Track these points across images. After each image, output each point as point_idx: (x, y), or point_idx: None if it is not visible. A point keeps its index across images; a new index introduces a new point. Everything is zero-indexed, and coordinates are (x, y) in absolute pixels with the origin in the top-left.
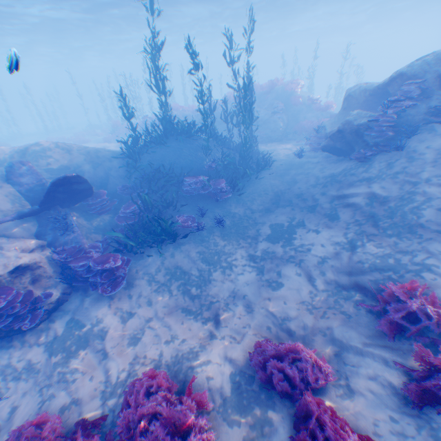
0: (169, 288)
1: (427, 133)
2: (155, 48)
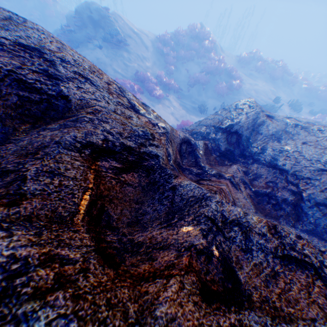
0: None
1: (85, 48)
2: None
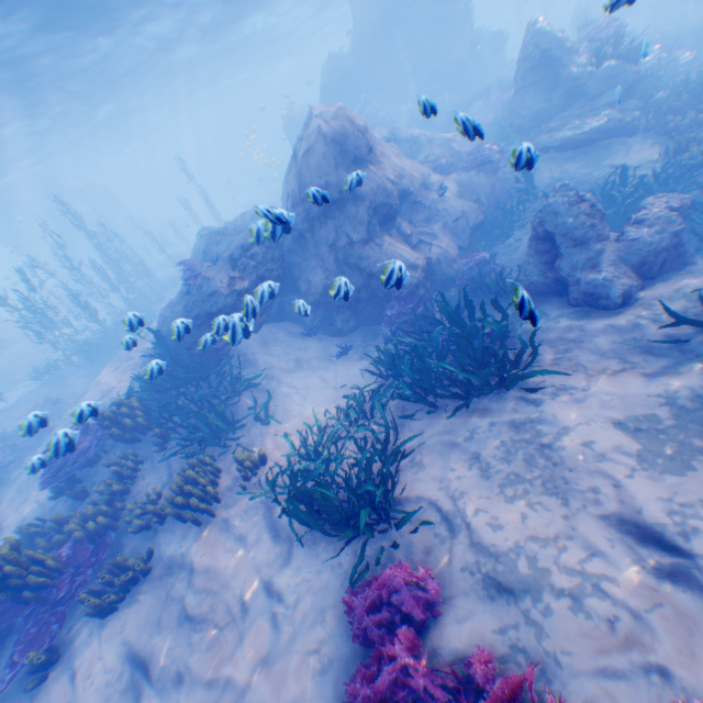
0: None
1: None
2: None
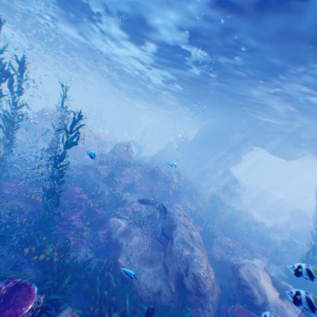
0: None
1: None
2: None
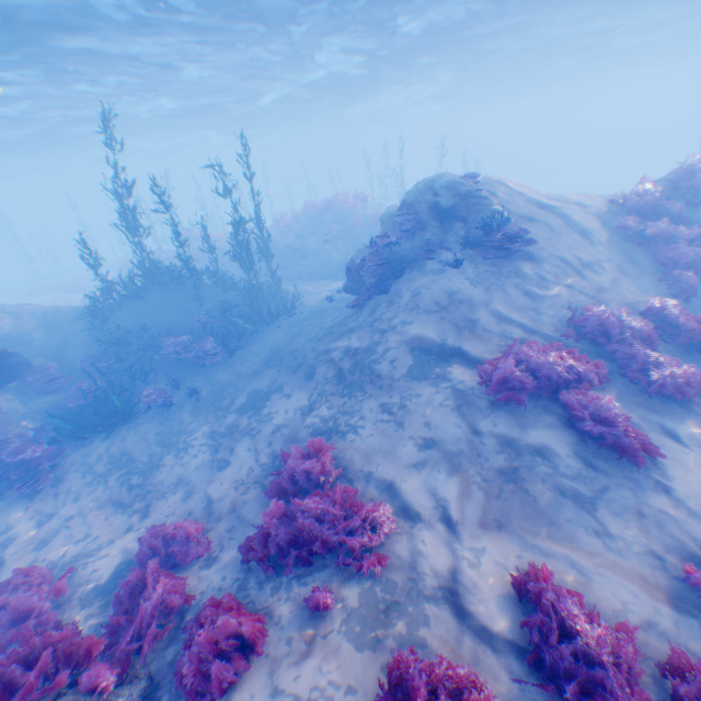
0: (109, 480)
1: (418, 271)
2: (120, 187)
